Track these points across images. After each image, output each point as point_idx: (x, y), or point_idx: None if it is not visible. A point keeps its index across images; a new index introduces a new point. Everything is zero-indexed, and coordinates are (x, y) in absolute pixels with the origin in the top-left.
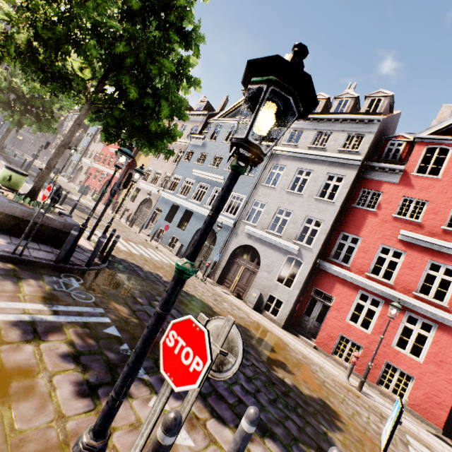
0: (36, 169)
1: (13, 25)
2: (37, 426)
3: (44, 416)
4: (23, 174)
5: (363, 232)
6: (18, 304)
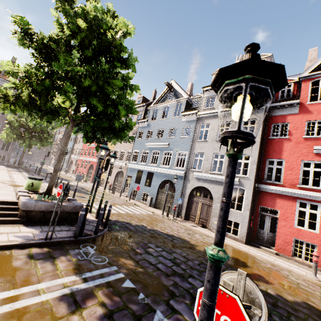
0: (44, 170)
1: (18, 89)
2: None
3: None
4: (40, 179)
5: (284, 155)
6: (58, 280)
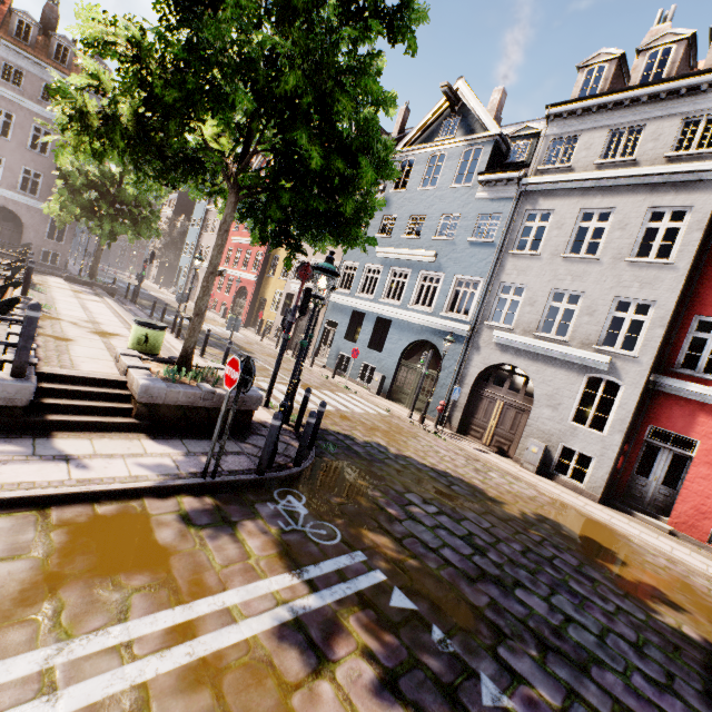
0: (140, 292)
1: (105, 92)
2: None
3: None
4: (161, 328)
5: None
6: (259, 584)
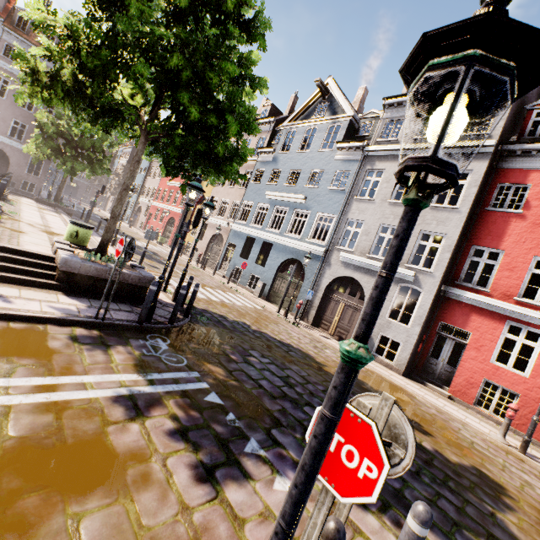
0: (95, 217)
1: (55, 61)
2: (164, 520)
3: (167, 508)
4: (89, 228)
5: (505, 243)
6: (112, 376)
